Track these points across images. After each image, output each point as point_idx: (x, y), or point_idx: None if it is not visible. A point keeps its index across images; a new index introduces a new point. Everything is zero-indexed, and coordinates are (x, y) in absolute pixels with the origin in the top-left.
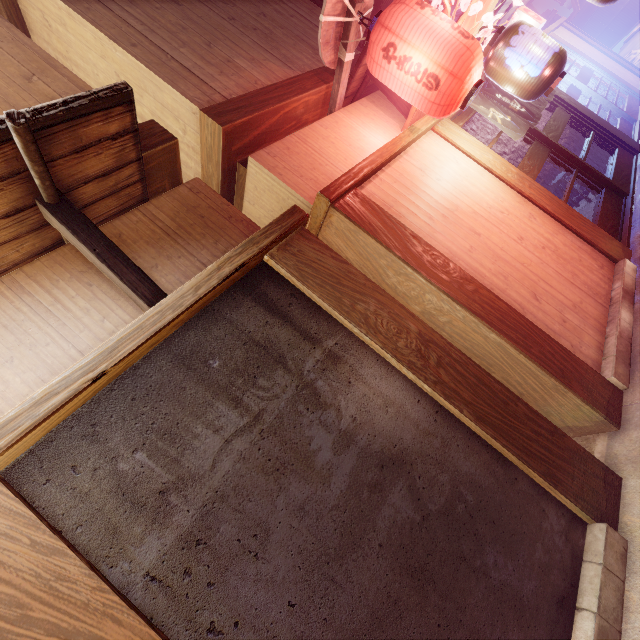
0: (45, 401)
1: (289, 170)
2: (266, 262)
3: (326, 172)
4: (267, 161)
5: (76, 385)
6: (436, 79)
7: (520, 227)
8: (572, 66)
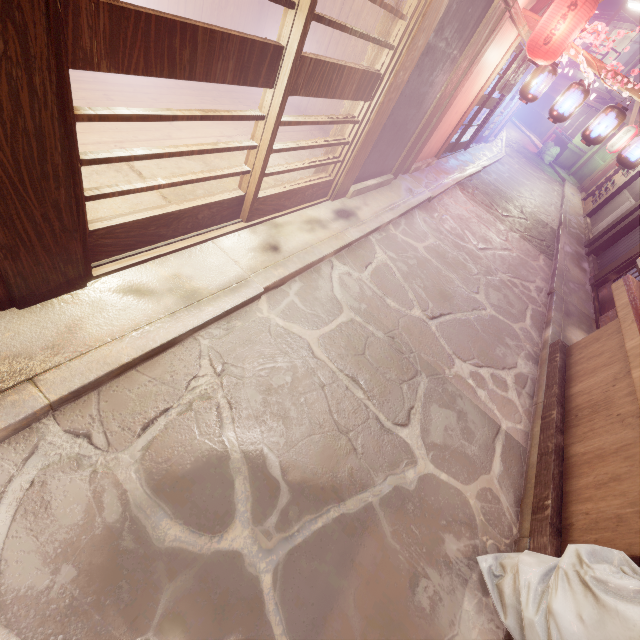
0: None
1: None
2: None
3: None
4: None
5: None
6: (548, 43)
7: (460, 110)
8: (515, 95)
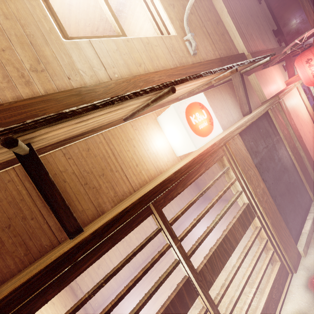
0: (246, 123)
1: (261, 83)
2: (267, 110)
3: (269, 87)
4: (257, 77)
5: (250, 122)
6: None
7: (310, 129)
8: None
